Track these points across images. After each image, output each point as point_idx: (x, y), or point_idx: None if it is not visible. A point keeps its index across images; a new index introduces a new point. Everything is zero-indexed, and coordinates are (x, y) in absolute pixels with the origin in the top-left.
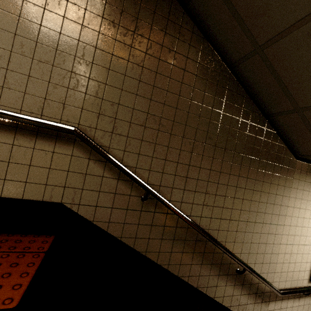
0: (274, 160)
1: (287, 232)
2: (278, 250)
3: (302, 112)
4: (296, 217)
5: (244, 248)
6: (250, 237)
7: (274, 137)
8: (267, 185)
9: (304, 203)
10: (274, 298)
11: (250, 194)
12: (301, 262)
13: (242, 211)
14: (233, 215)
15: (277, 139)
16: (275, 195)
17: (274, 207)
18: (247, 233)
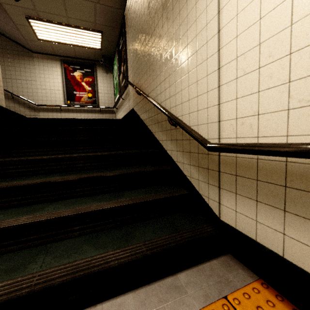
0: (18, 54)
1: (40, 84)
2: (36, 91)
3: (1, 29)
4: (43, 78)
5: (14, 89)
6: (16, 85)
7: (14, 44)
8: (18, 64)
9: (47, 72)
10: (42, 111)
11: (9, 68)
12: (55, 97)
13: (7, 75)
14: (1, 76)
15: (16, 45)
16: (25, 68)
17: (26, 73)
18: (13, 83)
